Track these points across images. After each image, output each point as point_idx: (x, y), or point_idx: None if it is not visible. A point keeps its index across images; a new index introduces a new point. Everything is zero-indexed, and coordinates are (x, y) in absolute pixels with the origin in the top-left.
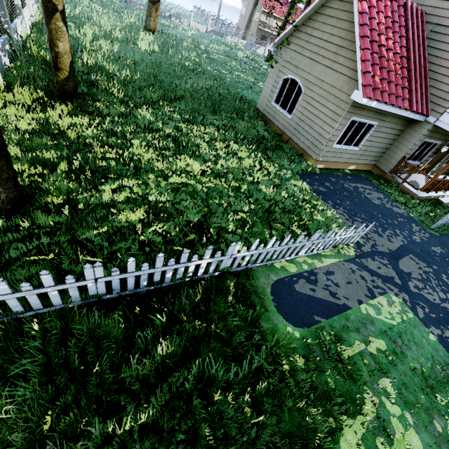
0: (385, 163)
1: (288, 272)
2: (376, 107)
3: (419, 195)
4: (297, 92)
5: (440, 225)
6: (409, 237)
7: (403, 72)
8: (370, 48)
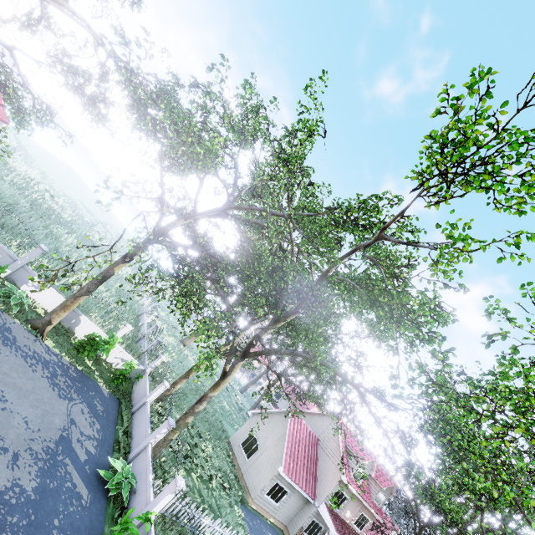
0: (292, 528)
1: None
2: (288, 481)
3: None
4: (255, 447)
5: None
6: None
7: (304, 467)
8: (291, 448)
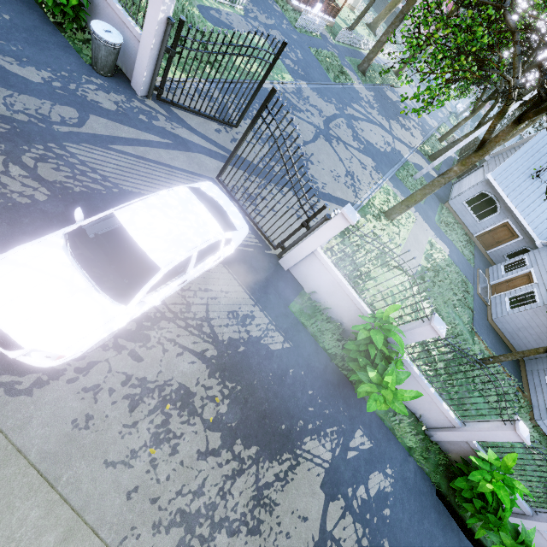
0: None
1: (205, 5)
2: None
3: (293, 3)
4: None
5: (302, 28)
6: (279, 24)
7: None
8: None
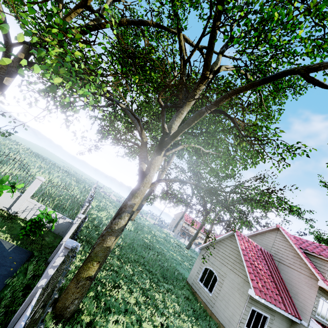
0: None
1: None
2: (265, 303)
3: None
4: (214, 278)
5: None
6: None
7: (273, 284)
8: (251, 267)
